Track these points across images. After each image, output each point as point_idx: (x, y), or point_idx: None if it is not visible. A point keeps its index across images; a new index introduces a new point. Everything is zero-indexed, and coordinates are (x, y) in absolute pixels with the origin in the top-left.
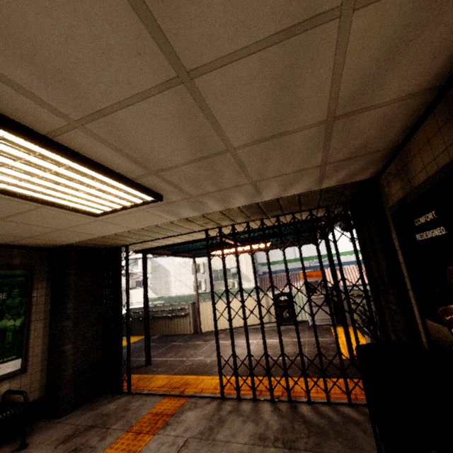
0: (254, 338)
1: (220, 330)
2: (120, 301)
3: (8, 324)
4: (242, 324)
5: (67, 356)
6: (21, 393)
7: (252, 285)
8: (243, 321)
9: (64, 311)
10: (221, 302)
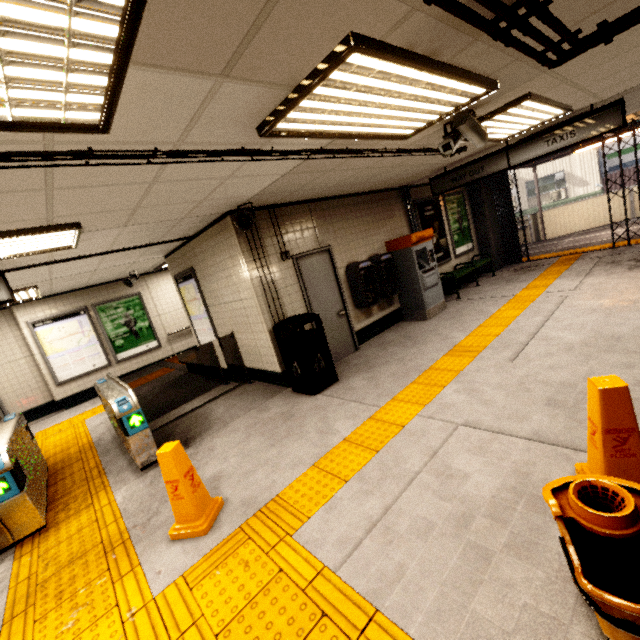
0: (619, 229)
1: (566, 235)
2: (512, 206)
3: (464, 225)
4: (594, 226)
5: (491, 241)
6: (486, 254)
7: (590, 190)
8: (595, 223)
9: (485, 216)
10: (567, 208)
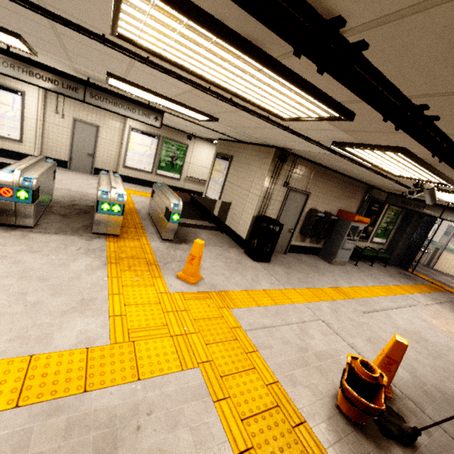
0: None
1: (448, 274)
2: (426, 236)
3: (389, 227)
4: None
5: (398, 247)
6: (390, 252)
7: None
8: None
9: (405, 231)
10: None
